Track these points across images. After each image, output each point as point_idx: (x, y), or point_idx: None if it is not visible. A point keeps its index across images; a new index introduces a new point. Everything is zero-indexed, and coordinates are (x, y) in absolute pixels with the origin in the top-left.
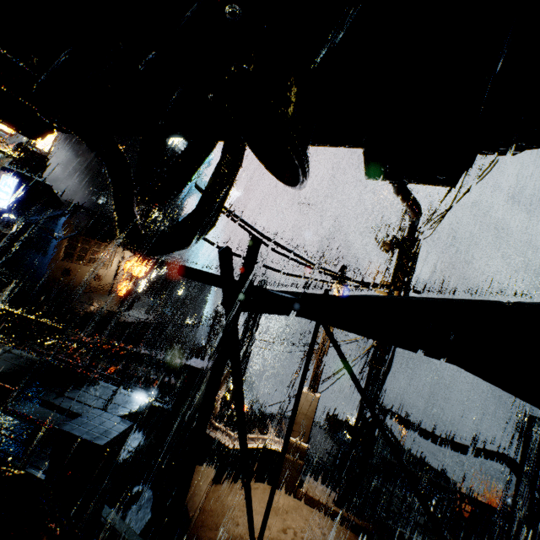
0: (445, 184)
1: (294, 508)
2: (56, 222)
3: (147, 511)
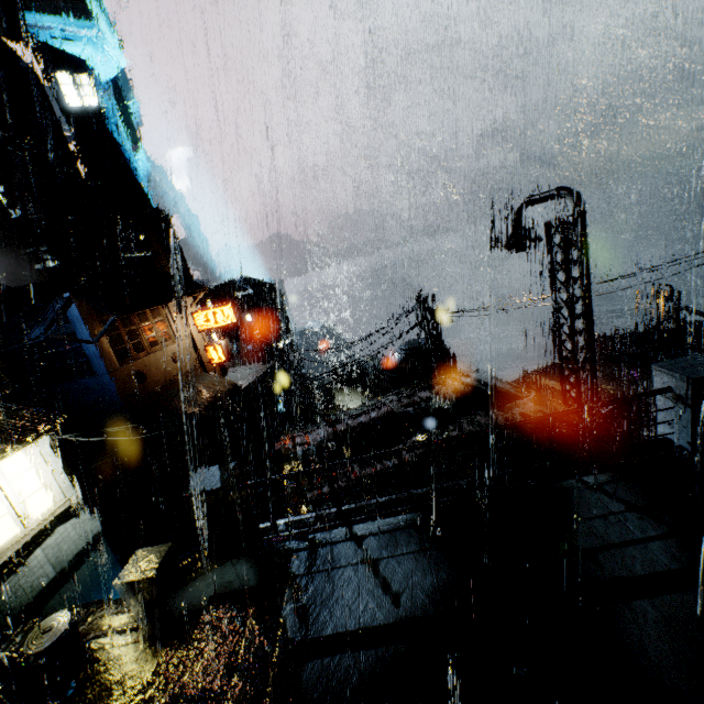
0: None
1: None
2: (64, 320)
3: None
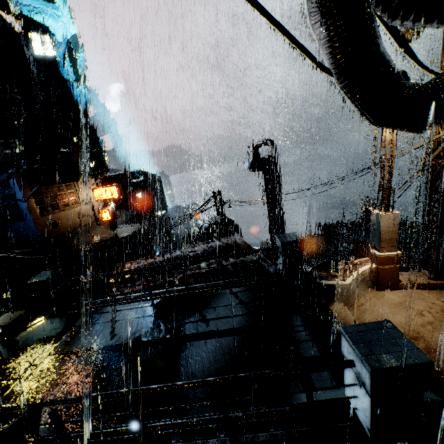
0: None
1: (407, 297)
2: (8, 186)
3: None
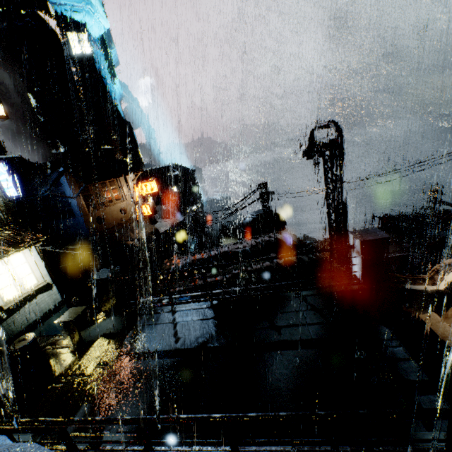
0: None
1: None
2: (59, 184)
3: None
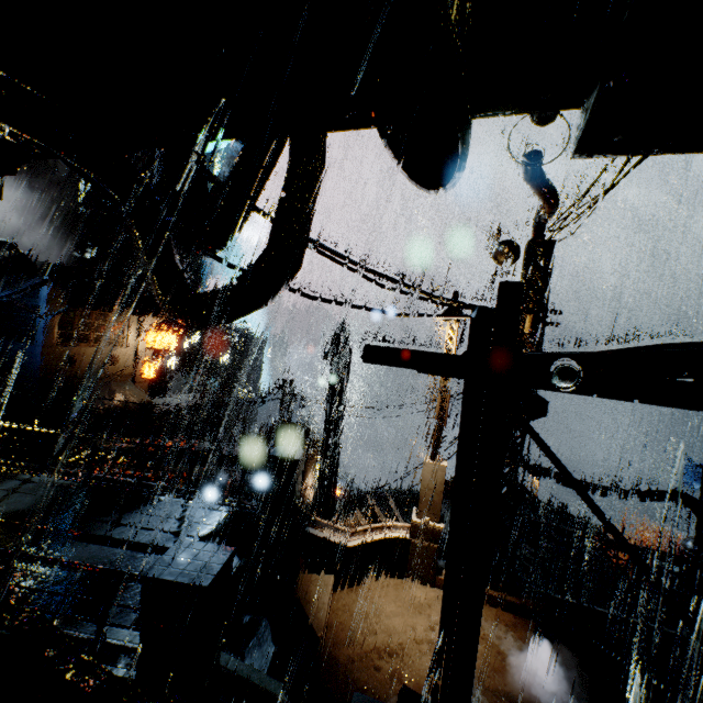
0: None
1: (437, 599)
2: (37, 294)
3: (268, 644)
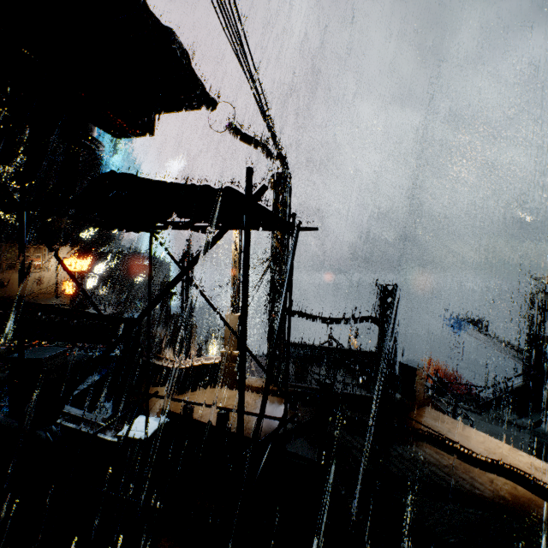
0: (148, 135)
1: (236, 395)
2: None
3: (108, 412)
